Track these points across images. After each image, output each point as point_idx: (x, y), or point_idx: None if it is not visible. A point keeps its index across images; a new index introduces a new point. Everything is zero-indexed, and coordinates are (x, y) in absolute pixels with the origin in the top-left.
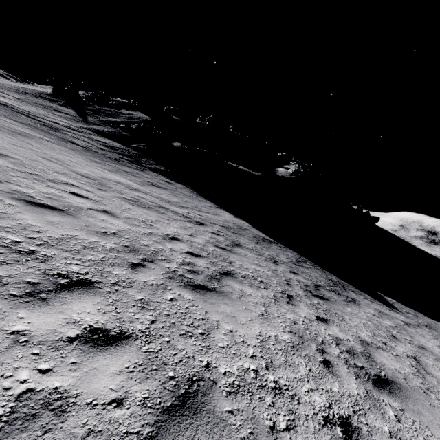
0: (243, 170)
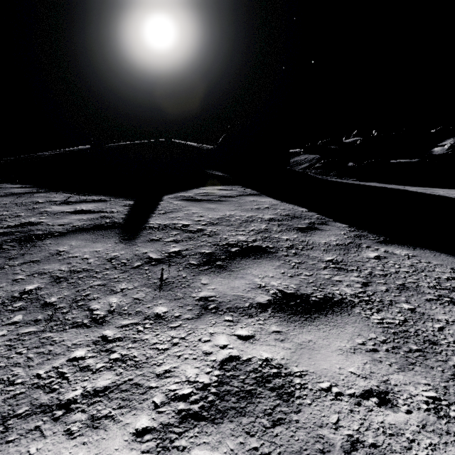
0: (403, 162)
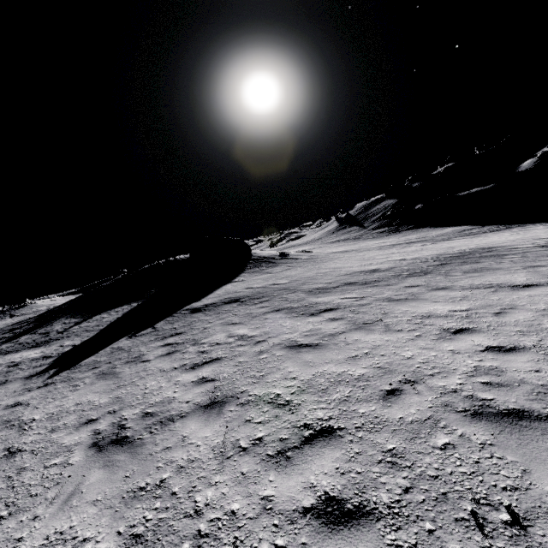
0: (474, 192)
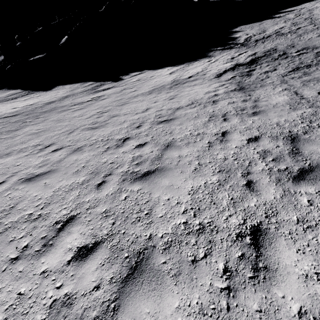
0: (36, 58)
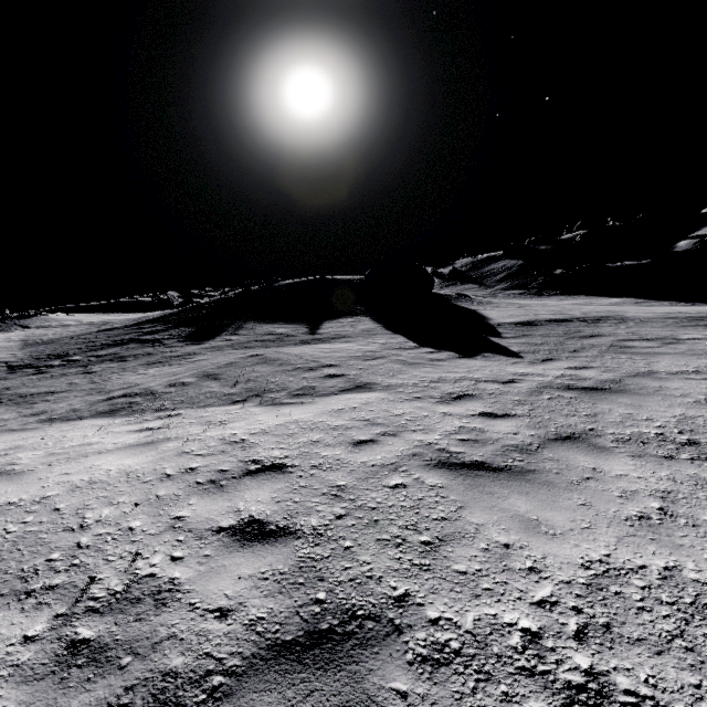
0: (628, 265)
